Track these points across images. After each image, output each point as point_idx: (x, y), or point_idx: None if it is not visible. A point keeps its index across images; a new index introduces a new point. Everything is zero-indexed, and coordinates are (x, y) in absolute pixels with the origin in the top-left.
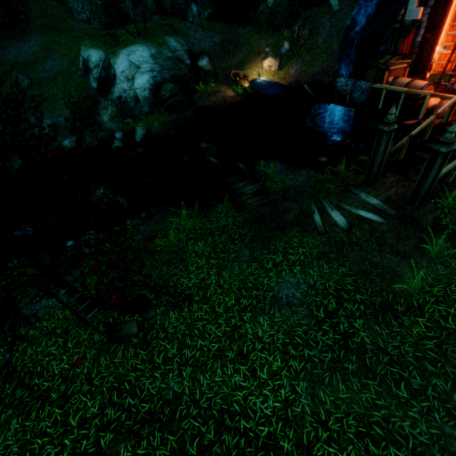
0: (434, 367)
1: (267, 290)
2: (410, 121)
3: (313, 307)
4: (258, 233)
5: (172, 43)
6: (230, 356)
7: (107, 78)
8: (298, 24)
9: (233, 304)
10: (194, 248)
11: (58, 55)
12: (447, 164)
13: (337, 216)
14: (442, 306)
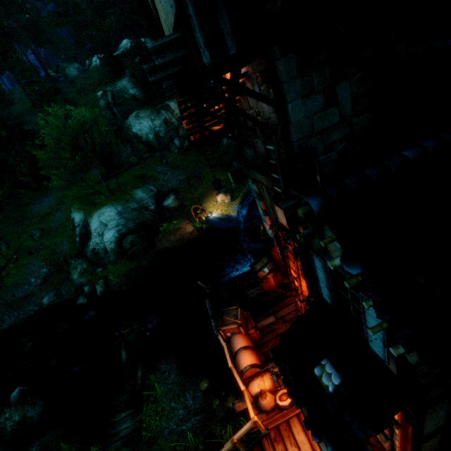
0: None
1: None
2: (241, 403)
3: None
4: None
5: (138, 194)
6: None
7: (86, 233)
8: None
9: None
10: None
11: (64, 207)
12: None
13: None
14: None
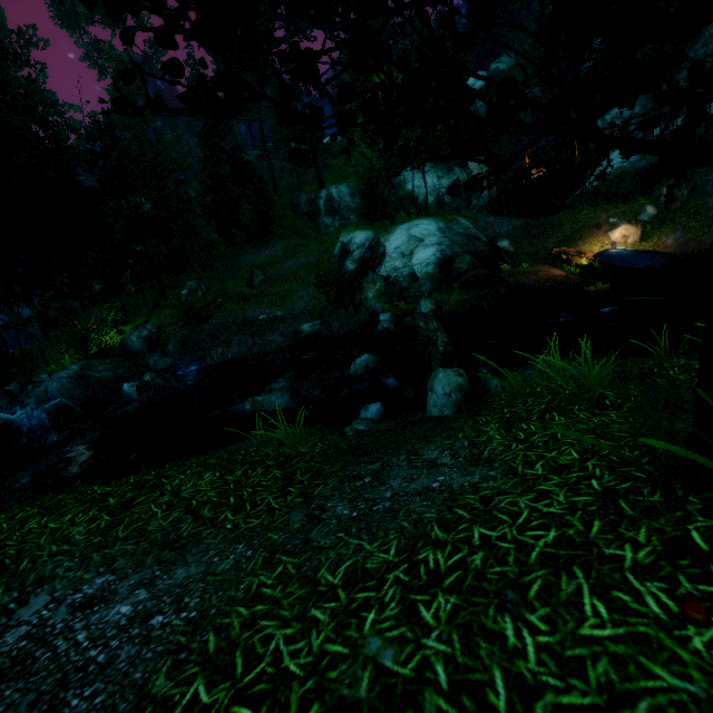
0: None
1: None
2: None
3: None
4: None
5: (462, 221)
6: None
7: (370, 259)
8: (663, 186)
9: None
10: None
11: (302, 254)
12: None
13: None
14: None
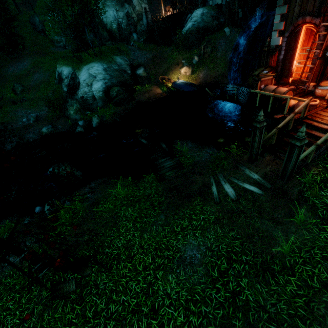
0: (304, 324)
1: (176, 251)
2: (278, 115)
3: (210, 267)
4: (172, 201)
5: (118, 60)
6: (145, 311)
7: (74, 85)
8: (203, 45)
9: (150, 263)
10: (125, 213)
11: (42, 70)
12: (306, 148)
13: (228, 189)
14: (309, 266)
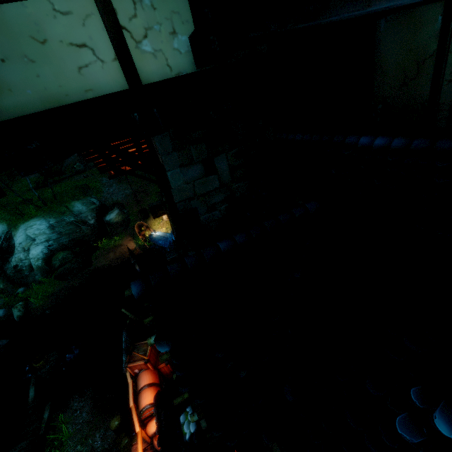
0: None
1: None
2: None
3: None
4: None
5: (77, 207)
6: None
7: (9, 247)
8: None
9: None
10: None
11: None
12: None
13: None
14: None
